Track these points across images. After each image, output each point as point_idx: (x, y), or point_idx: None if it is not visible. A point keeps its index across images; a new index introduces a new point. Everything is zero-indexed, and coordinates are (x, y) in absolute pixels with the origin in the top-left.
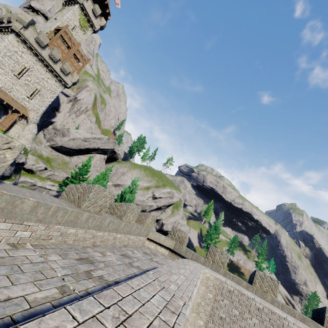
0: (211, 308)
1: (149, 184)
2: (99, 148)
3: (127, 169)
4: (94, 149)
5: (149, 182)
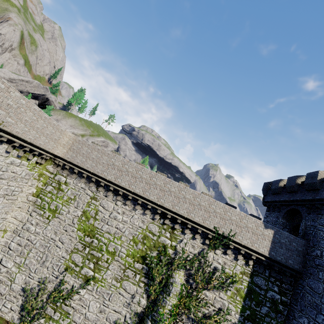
0: (71, 146)
1: (84, 133)
2: (28, 91)
3: (61, 117)
4: (23, 92)
5: (84, 131)
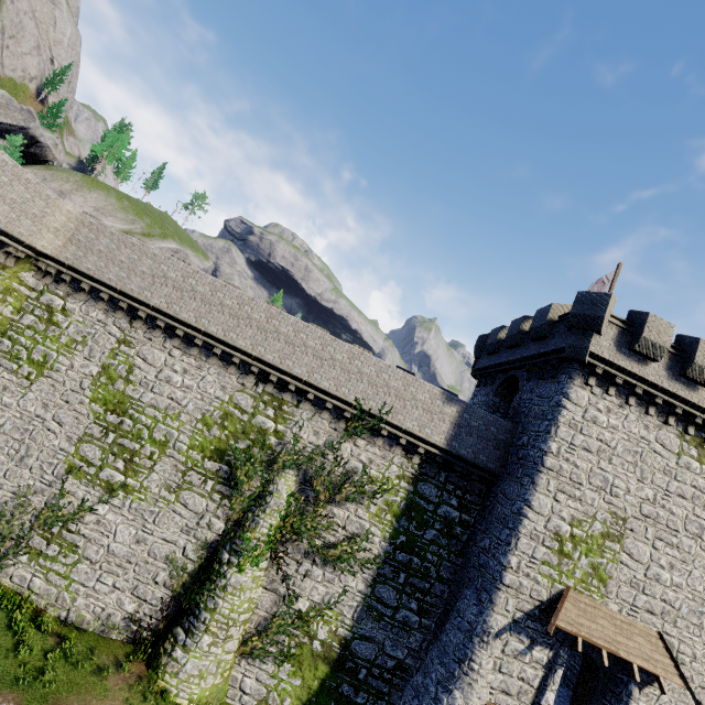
0: (72, 235)
1: (129, 228)
2: None
3: (72, 188)
4: None
5: (130, 224)
